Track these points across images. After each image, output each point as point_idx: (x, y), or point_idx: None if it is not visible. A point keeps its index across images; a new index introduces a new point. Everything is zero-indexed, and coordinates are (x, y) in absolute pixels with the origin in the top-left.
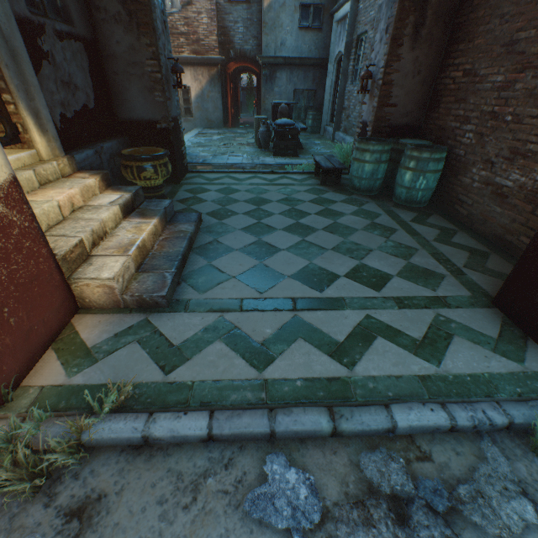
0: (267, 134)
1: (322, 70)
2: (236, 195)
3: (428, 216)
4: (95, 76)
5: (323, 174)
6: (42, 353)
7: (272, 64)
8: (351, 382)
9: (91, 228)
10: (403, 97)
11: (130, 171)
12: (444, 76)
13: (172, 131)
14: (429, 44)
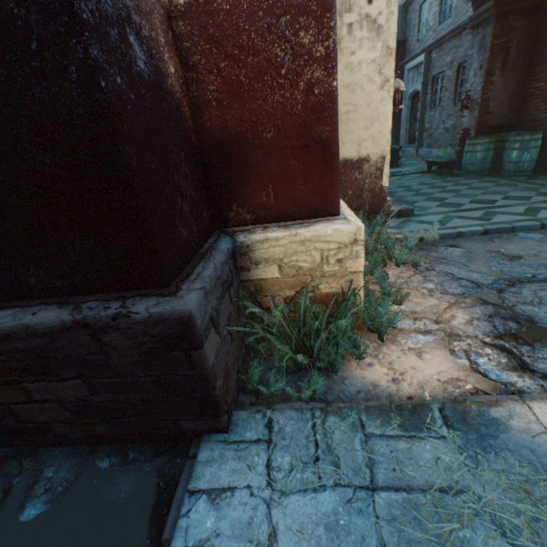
0: None
1: None
2: None
3: (536, 177)
4: None
5: (439, 168)
6: None
7: None
8: (538, 219)
9: None
10: (497, 106)
11: None
12: (528, 88)
13: None
14: (513, 71)
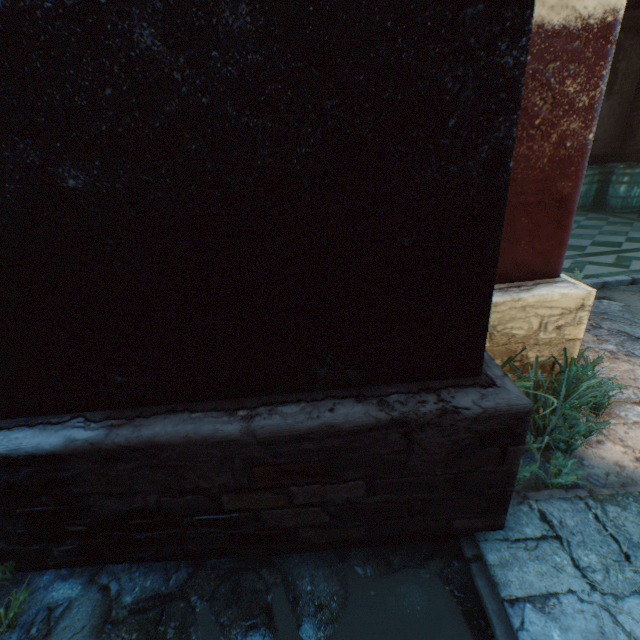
0: None
1: None
2: None
3: None
4: None
5: None
6: None
7: None
8: None
9: None
10: (601, 134)
11: None
12: (636, 114)
13: None
14: (620, 95)
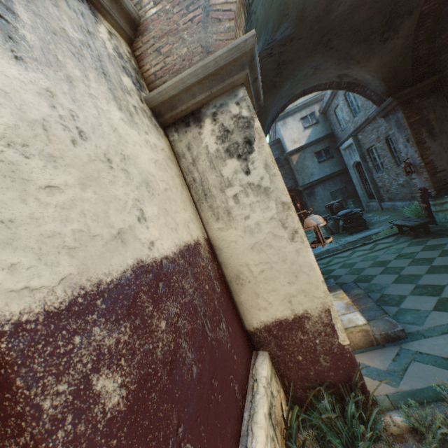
0: (336, 224)
1: (344, 175)
2: (357, 265)
3: None
4: None
5: (412, 230)
6: None
7: (309, 186)
8: None
9: None
10: (446, 163)
11: None
12: None
13: None
14: (444, 134)
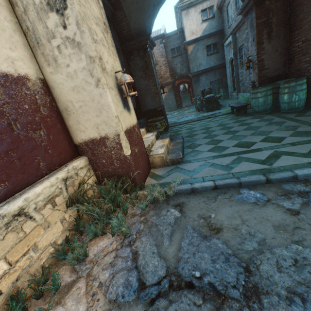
0: (201, 104)
1: (223, 68)
2: (195, 129)
3: (305, 112)
4: (135, 98)
5: (236, 110)
6: (146, 178)
7: (196, 74)
8: (272, 169)
9: (150, 141)
10: (271, 63)
11: (152, 127)
12: (291, 47)
13: (163, 110)
14: (278, 38)
